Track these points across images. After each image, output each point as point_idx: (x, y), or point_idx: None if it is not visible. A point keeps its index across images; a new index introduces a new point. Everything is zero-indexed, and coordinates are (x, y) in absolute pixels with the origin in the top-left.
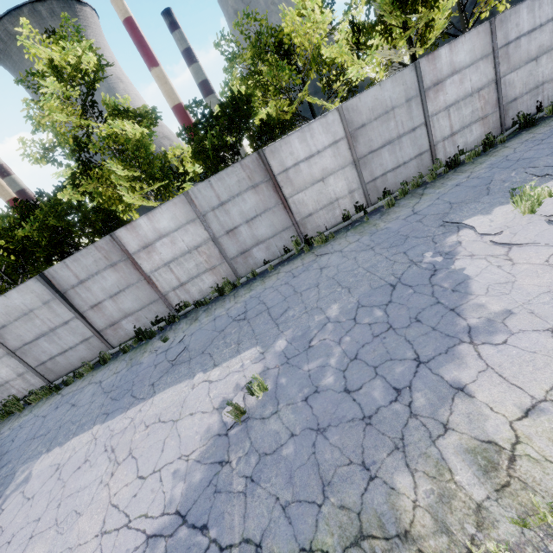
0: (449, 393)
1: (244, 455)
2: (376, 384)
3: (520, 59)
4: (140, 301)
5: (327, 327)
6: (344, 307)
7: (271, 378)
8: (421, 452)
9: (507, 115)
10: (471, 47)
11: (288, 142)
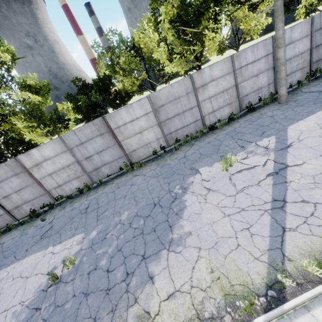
0: (146, 280)
1: (49, 306)
2: (121, 269)
3: (248, 75)
4: (34, 194)
5: (117, 227)
6: (130, 214)
7: (80, 256)
8: (120, 314)
9: (243, 102)
10: (221, 68)
11: (119, 112)
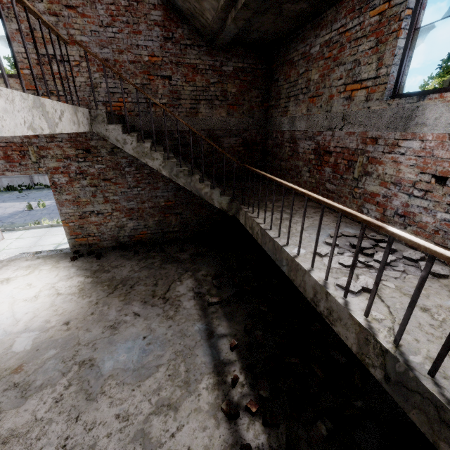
0: None
1: (24, 214)
2: None
3: None
4: None
5: None
6: None
7: (50, 206)
8: None
9: None
10: None
11: None
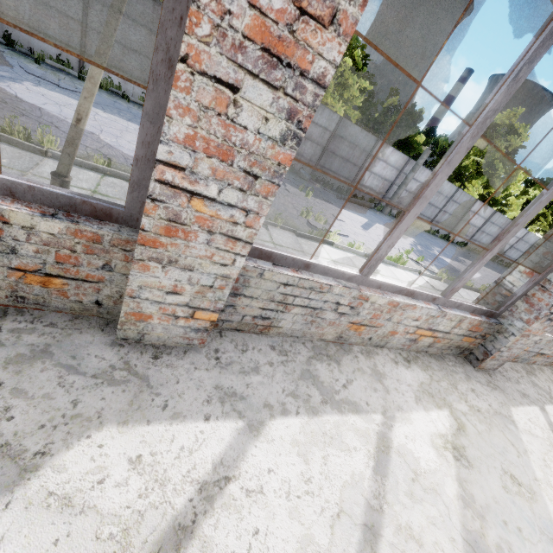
0: None
1: None
2: None
3: None
4: (450, 224)
5: None
6: None
7: None
8: None
9: None
10: None
11: None
